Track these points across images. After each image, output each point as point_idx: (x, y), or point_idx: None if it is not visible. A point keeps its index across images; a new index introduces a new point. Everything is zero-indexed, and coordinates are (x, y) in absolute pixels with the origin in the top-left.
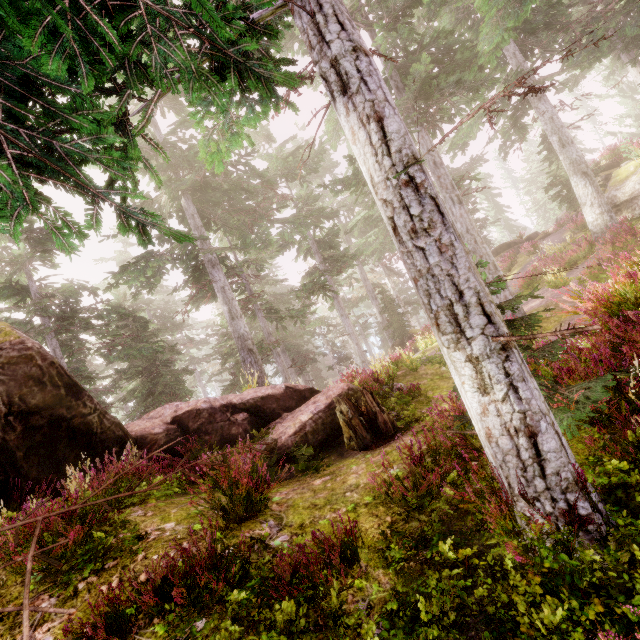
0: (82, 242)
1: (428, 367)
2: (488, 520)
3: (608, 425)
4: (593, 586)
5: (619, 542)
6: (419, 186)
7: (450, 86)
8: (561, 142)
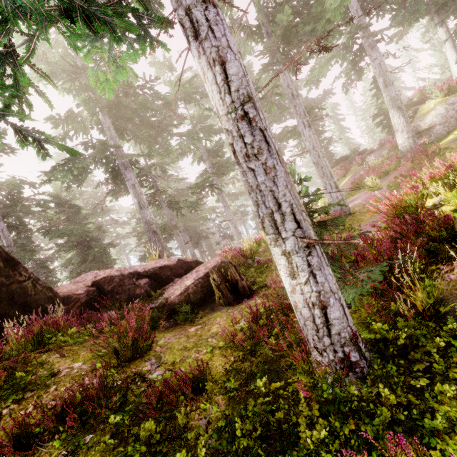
0: None
1: None
2: (293, 363)
3: (383, 295)
4: (353, 409)
5: (374, 380)
6: (252, 120)
7: (306, 34)
8: (385, 83)
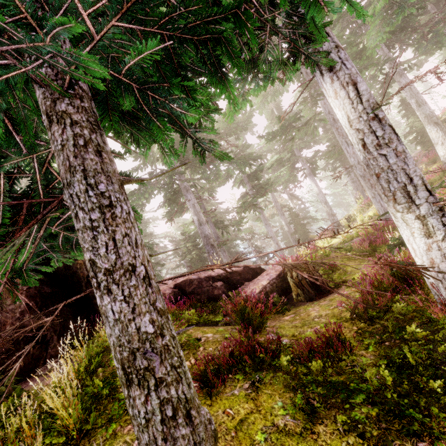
0: (176, 160)
1: (337, 254)
2: (433, 316)
3: None
4: None
5: None
6: (381, 119)
7: None
8: (418, 103)
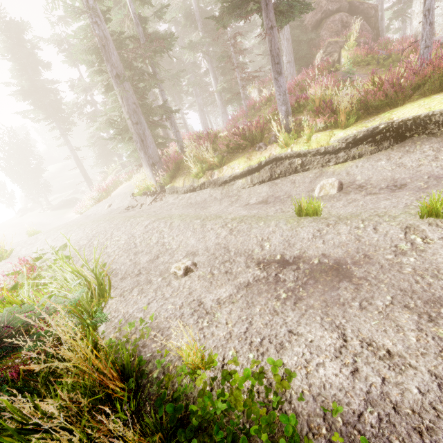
0: None
1: None
2: None
3: None
4: None
5: None
6: None
7: None
8: None
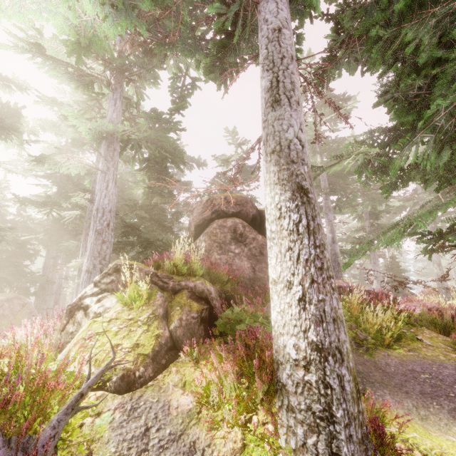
0: None
1: None
2: None
3: None
4: None
5: None
6: None
7: None
8: None
